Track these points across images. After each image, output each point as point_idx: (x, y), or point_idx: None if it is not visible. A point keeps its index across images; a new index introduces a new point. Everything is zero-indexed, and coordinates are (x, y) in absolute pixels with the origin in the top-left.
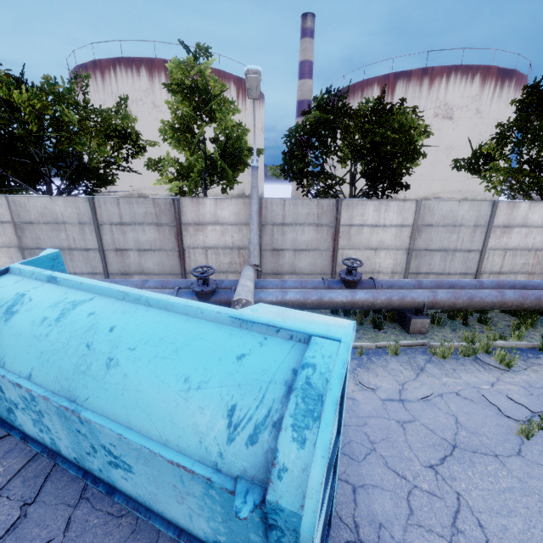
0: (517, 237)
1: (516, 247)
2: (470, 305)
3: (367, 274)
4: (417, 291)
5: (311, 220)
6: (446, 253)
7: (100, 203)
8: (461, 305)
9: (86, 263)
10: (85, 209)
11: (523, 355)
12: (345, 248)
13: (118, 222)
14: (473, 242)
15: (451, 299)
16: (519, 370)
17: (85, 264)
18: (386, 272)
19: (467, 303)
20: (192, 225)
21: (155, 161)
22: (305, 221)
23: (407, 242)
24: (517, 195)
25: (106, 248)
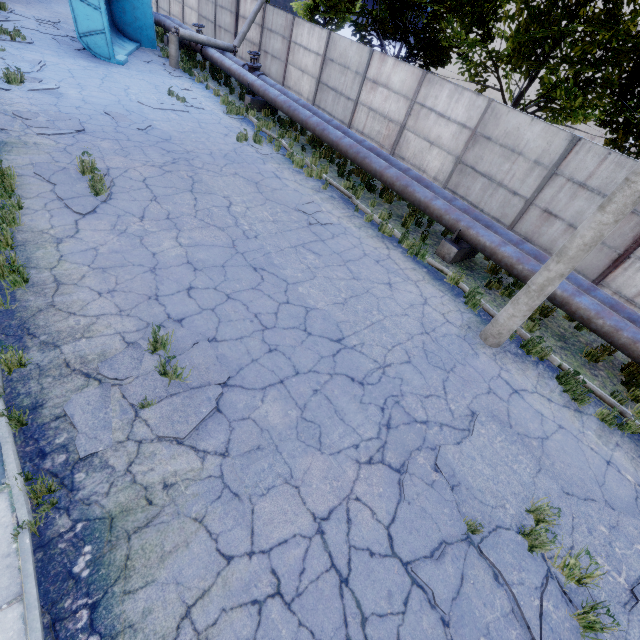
0: (379, 98)
1: (377, 109)
2: (264, 95)
3: (297, 94)
4: (253, 76)
5: (282, 31)
6: (336, 94)
7: None
8: (261, 93)
9: (211, 32)
10: None
11: (249, 124)
12: (291, 64)
13: (221, 6)
14: (352, 90)
15: (258, 87)
16: (228, 116)
17: (211, 33)
18: (305, 97)
19: (263, 93)
20: (242, 18)
21: None
22: (279, 32)
23: (318, 72)
24: (468, 81)
25: (217, 24)
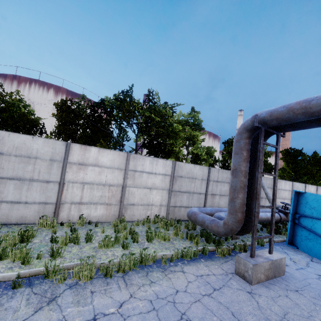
0: None
1: None
2: None
3: None
4: None
5: (270, 186)
6: None
7: (212, 170)
8: None
9: (197, 201)
10: (206, 172)
11: None
12: (277, 198)
13: (216, 180)
14: None
15: None
16: None
17: (197, 201)
18: None
19: None
20: None
21: (178, 151)
22: (268, 186)
23: (290, 196)
24: None
25: (208, 193)
